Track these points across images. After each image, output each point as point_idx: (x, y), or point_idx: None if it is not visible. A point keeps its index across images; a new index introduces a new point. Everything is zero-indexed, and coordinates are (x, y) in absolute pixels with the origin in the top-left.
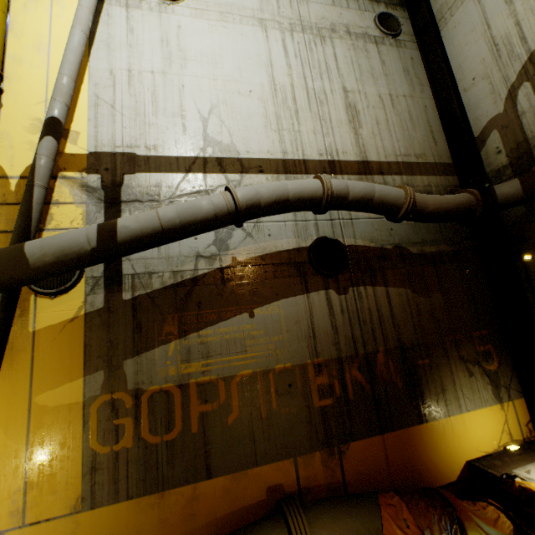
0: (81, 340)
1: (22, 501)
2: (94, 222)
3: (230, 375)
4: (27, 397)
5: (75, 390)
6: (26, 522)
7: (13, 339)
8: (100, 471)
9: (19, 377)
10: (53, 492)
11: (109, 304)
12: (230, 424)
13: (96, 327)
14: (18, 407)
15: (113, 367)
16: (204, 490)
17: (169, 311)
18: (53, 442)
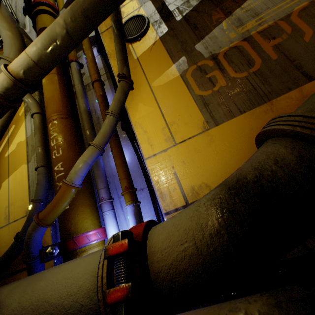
0: (163, 50)
1: (169, 133)
2: (143, 2)
3: (285, 15)
4: (147, 86)
5: (172, 72)
6: (176, 142)
7: (129, 66)
8: (210, 104)
9: (139, 79)
10: (185, 124)
11: (170, 27)
12: (308, 41)
13: (168, 40)
14: (145, 92)
15: (189, 52)
16: (311, 90)
17: (210, 10)
18: (172, 100)
